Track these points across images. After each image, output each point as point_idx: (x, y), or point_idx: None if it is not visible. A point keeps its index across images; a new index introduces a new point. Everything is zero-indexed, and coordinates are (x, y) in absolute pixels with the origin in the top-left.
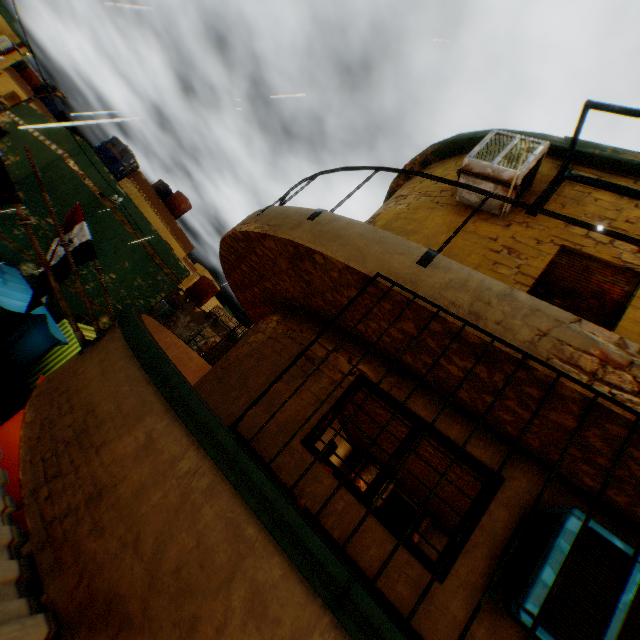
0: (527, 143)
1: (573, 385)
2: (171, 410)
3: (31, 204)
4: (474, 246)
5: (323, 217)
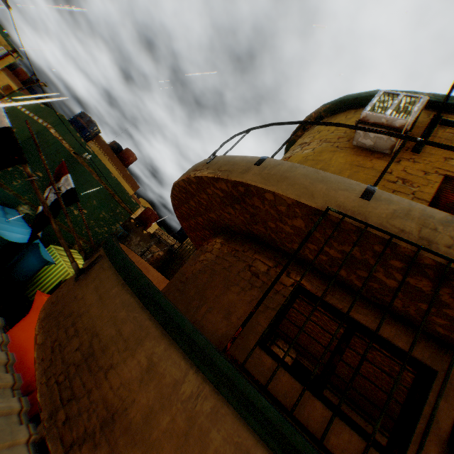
0: (409, 98)
1: None
2: (166, 334)
3: None
4: (374, 178)
5: (268, 162)
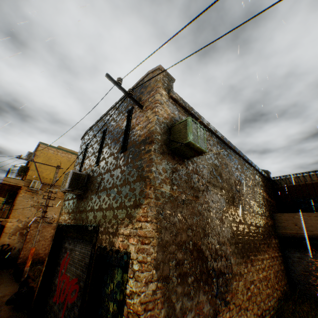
0: None
1: None
2: None
3: None
4: None
5: None
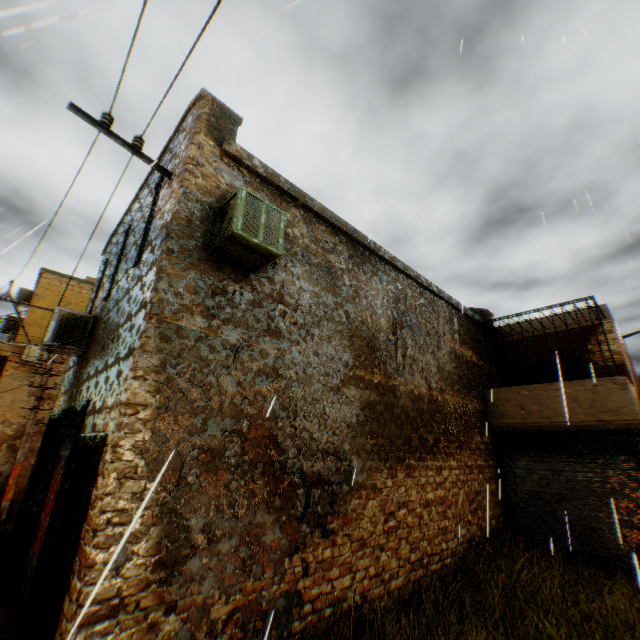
0: None
1: None
2: None
3: None
4: None
5: None
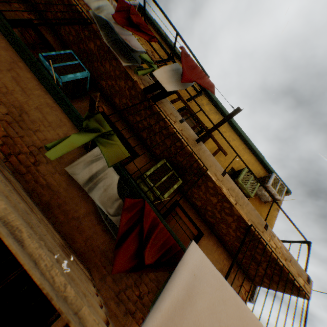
0: None
1: (74, 3)
2: None
3: None
4: None
5: None
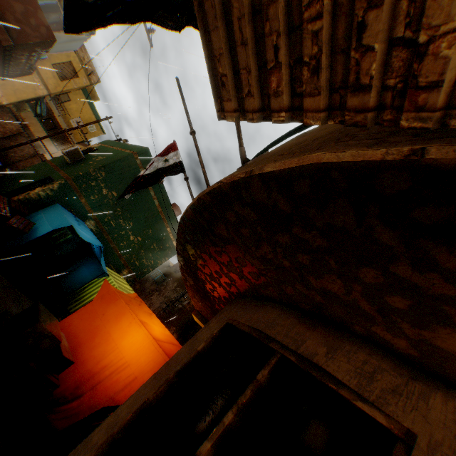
0: None
1: None
2: None
3: (106, 180)
4: None
5: None
